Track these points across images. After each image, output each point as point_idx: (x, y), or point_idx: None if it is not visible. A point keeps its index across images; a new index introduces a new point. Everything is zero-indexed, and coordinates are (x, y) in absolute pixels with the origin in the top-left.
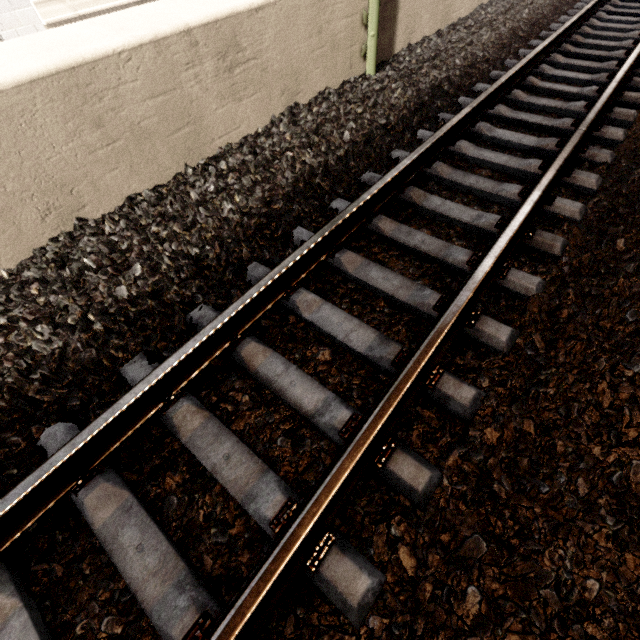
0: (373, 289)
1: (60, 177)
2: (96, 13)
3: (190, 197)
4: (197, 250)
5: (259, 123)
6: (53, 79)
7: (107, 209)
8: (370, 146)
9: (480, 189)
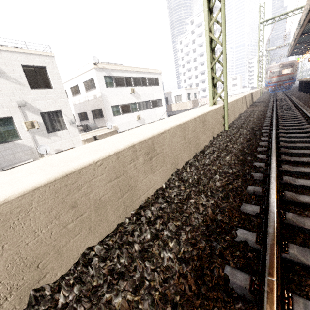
0: (309, 174)
1: (176, 153)
2: (98, 136)
3: (211, 158)
4: (231, 170)
5: (207, 142)
6: (180, 125)
7: (181, 165)
8: (251, 142)
9: (306, 146)
